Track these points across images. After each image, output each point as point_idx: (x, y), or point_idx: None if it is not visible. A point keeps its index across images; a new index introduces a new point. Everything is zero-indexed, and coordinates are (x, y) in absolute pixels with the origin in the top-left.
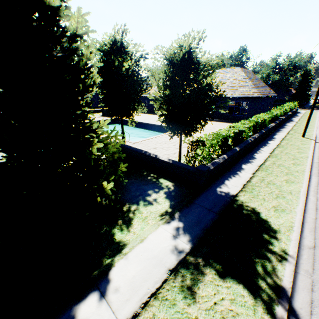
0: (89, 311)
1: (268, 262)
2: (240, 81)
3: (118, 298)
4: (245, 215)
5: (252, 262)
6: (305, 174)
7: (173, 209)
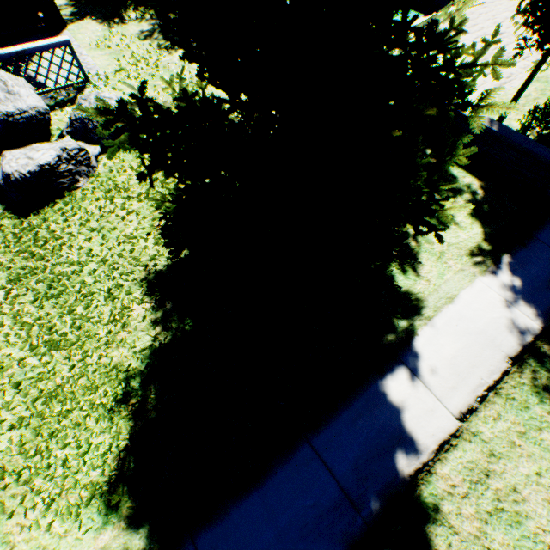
0: (403, 392)
1: None
2: None
3: (438, 383)
4: None
5: None
6: None
7: (492, 245)
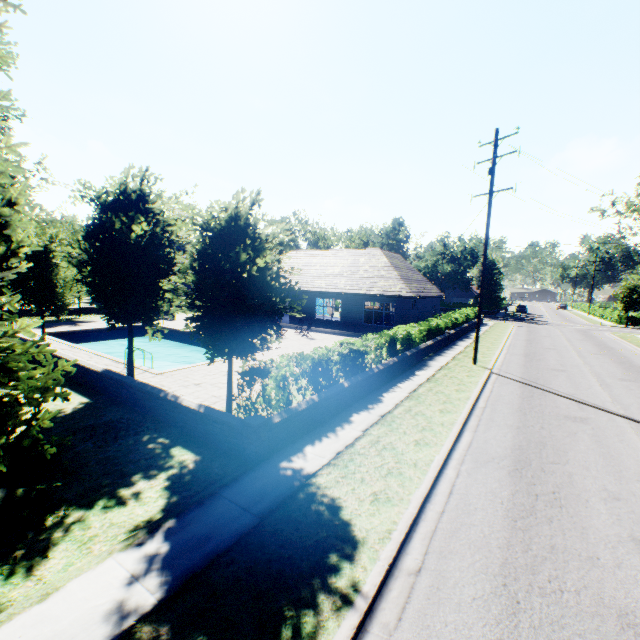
0: None
1: (314, 614)
2: (381, 270)
3: None
4: (314, 513)
5: (280, 619)
6: (454, 429)
7: (167, 512)
